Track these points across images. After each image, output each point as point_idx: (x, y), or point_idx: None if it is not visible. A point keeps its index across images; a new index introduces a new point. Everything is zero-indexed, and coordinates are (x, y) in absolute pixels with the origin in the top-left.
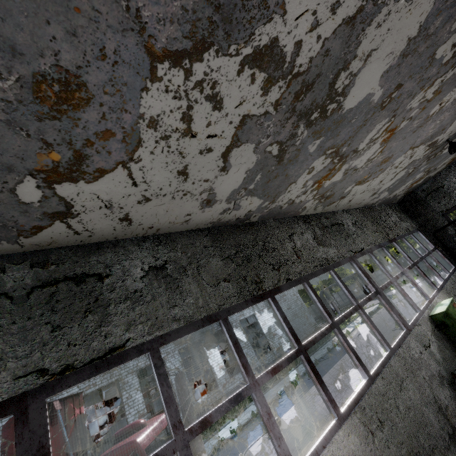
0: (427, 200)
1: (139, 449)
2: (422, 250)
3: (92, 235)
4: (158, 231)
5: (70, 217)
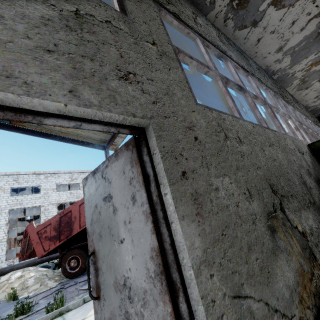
0: None
1: None
2: None
3: (245, 43)
4: (254, 58)
5: (254, 27)
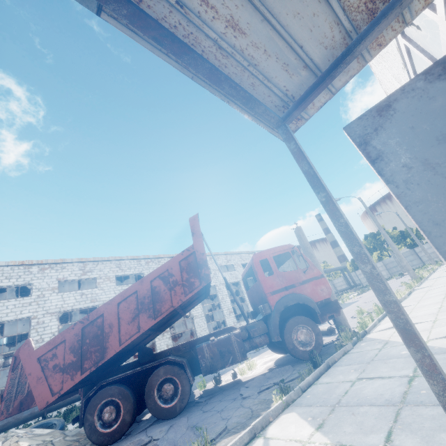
0: None
1: (296, 247)
2: (405, 255)
3: None
4: None
5: None
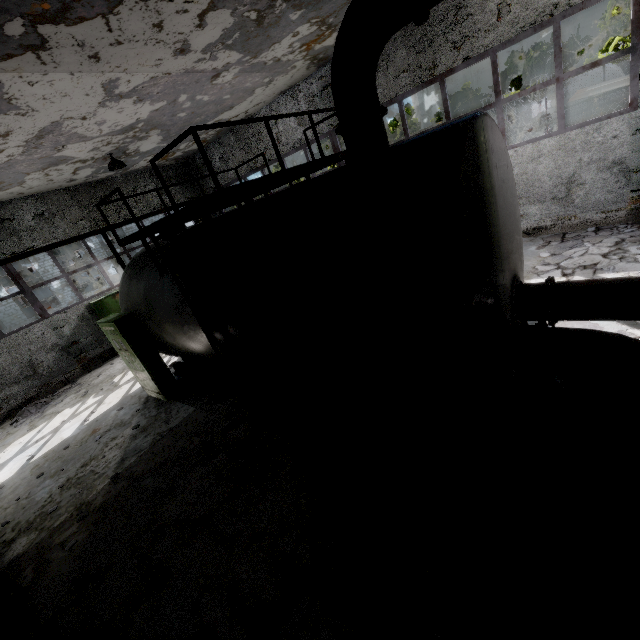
0: (203, 171)
1: None
2: None
3: None
4: None
5: None
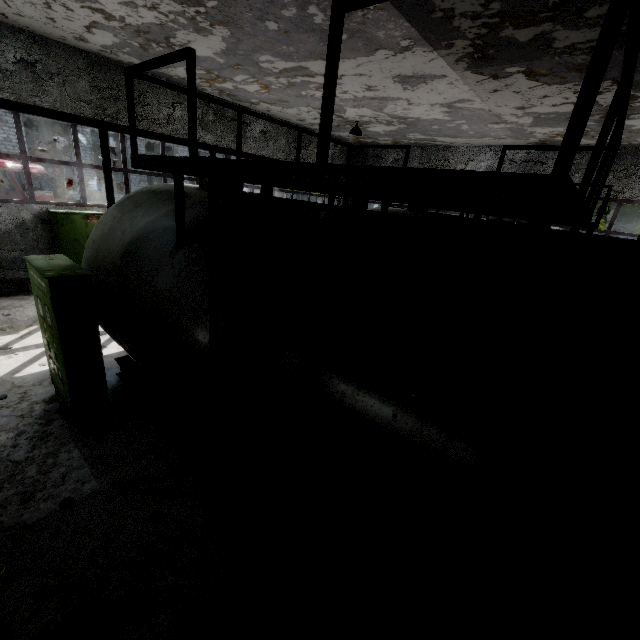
0: (369, 161)
1: (7, 169)
2: None
3: None
4: (35, 32)
5: None
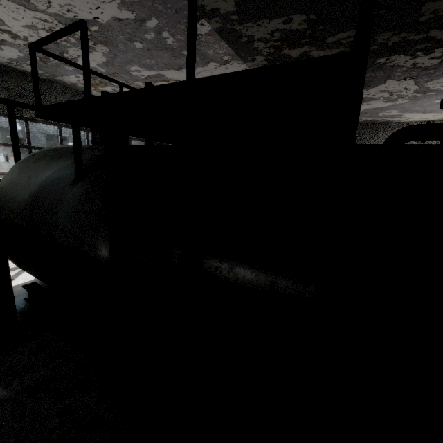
0: None
1: None
2: None
3: None
4: None
5: None
